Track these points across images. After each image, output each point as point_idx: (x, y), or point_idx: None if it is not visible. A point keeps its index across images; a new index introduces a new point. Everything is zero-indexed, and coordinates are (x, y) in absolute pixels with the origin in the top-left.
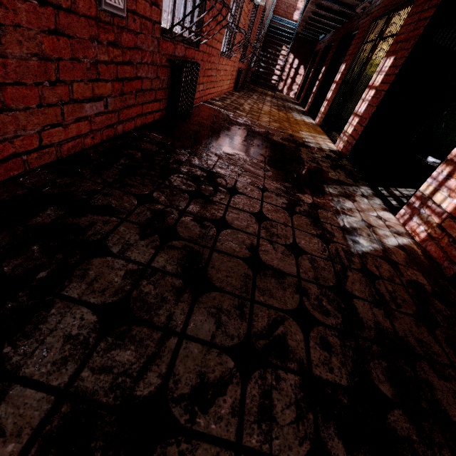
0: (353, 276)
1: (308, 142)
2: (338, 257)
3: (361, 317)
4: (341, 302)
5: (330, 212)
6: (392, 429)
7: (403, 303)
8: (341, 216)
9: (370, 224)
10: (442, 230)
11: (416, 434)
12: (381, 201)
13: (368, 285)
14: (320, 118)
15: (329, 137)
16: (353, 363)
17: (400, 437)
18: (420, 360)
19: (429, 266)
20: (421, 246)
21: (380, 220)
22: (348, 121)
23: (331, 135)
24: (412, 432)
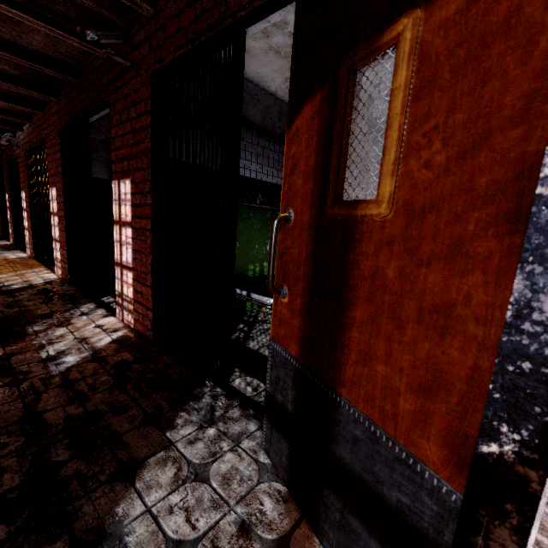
0: (49, 395)
1: (8, 286)
2: (32, 390)
3: (50, 423)
4: (27, 426)
5: (31, 351)
6: (63, 477)
7: (102, 385)
8: (46, 348)
9: (83, 338)
10: (137, 312)
11: (85, 464)
12: (104, 309)
13: (65, 393)
14: (31, 249)
15: (47, 267)
16: (31, 463)
17: (69, 476)
18: (105, 415)
19: (139, 341)
20: (136, 330)
21: (98, 328)
22: (54, 247)
23: (50, 264)
24: (81, 466)
